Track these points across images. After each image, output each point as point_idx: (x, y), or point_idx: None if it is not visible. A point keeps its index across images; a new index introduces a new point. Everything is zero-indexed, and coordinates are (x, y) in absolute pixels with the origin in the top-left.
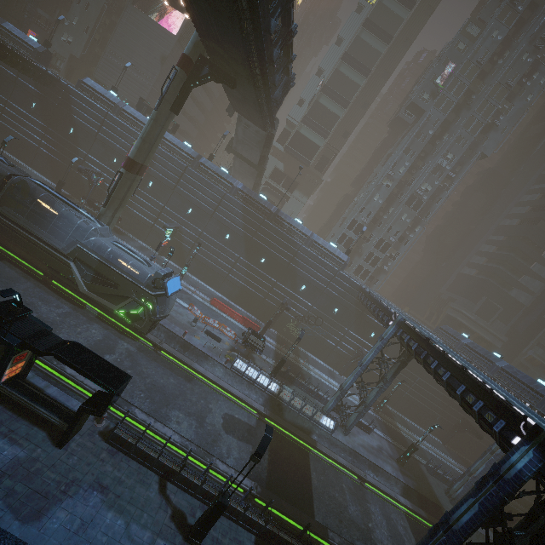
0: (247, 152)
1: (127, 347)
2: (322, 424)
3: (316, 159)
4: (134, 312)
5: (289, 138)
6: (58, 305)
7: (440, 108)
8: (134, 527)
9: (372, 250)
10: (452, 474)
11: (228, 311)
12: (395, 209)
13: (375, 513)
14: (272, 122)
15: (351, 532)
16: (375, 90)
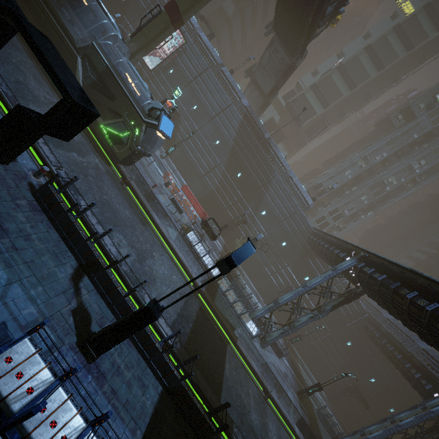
0: (263, 79)
1: (97, 162)
2: (246, 326)
3: (308, 124)
4: (119, 134)
5: (295, 96)
6: (48, 92)
7: (431, 119)
8: (17, 292)
9: (326, 215)
10: (334, 429)
11: (194, 201)
12: (358, 189)
13: (272, 431)
14: (305, 46)
15: (249, 438)
16: (380, 87)
